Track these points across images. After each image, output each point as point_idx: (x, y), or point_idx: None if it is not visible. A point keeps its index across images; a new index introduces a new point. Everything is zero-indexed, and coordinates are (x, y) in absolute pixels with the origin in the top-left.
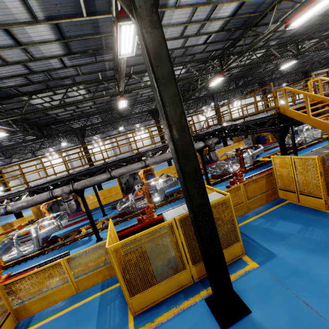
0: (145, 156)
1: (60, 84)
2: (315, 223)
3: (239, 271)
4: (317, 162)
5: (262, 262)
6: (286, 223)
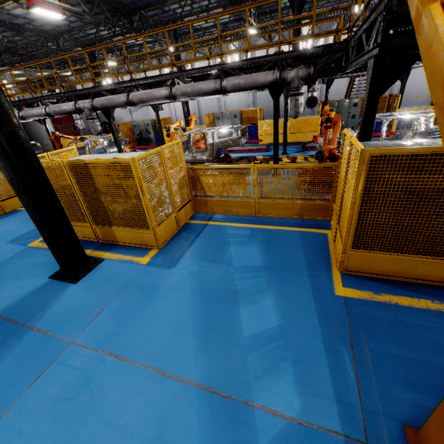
0: (180, 80)
1: None
2: (282, 274)
3: (128, 256)
4: (360, 164)
5: (152, 264)
6: (255, 251)
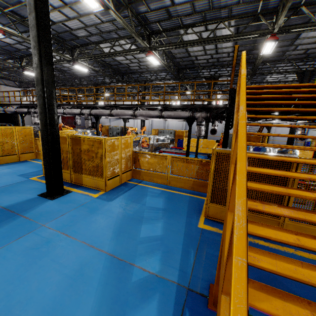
0: (141, 108)
1: (111, 37)
2: (172, 213)
3: (86, 192)
4: (212, 155)
5: (99, 198)
6: (161, 201)
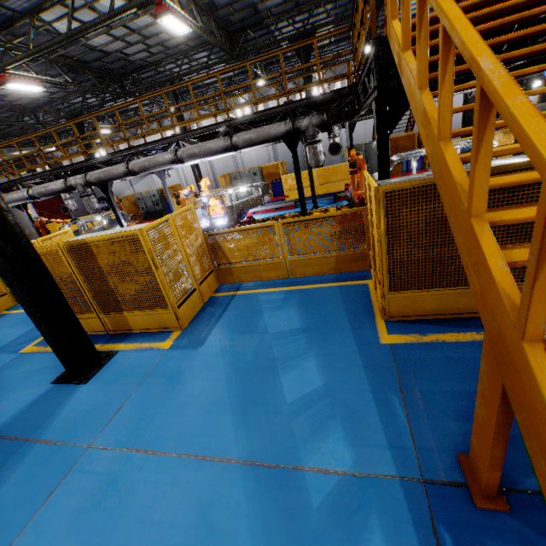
0: (186, 141)
1: None
2: (323, 332)
3: (146, 344)
4: (377, 202)
5: (175, 347)
6: (292, 313)
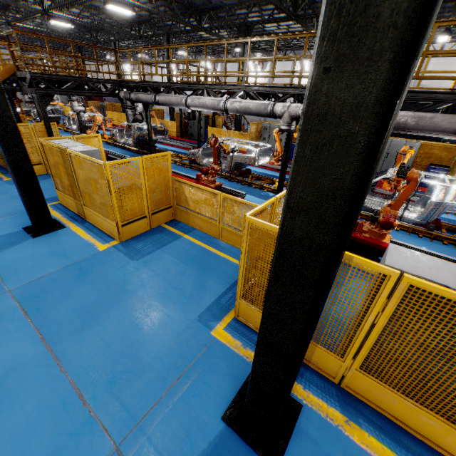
0: None
1: None
2: None
3: None
4: None
5: None
6: None
